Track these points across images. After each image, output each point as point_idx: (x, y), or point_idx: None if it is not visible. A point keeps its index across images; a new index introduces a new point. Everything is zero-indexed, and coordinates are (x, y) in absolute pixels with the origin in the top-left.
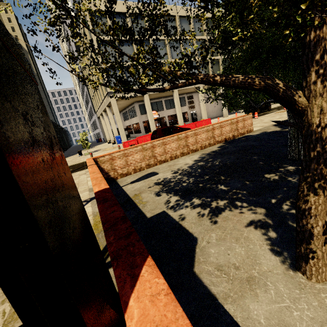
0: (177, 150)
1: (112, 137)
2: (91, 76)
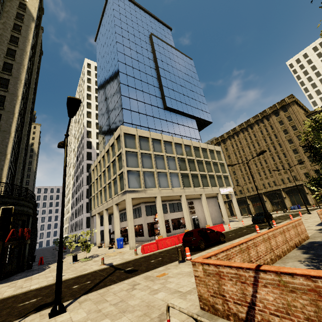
0: (266, 254)
1: (108, 239)
2: (103, 177)
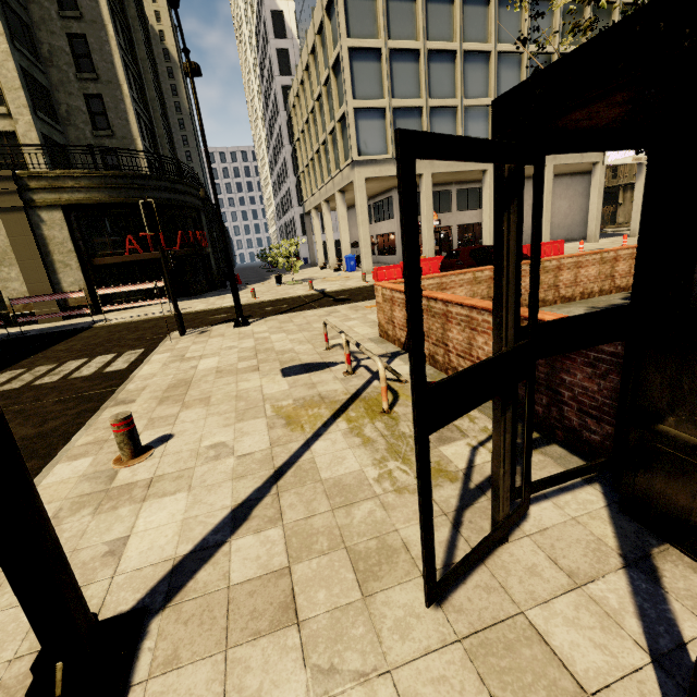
0: None
1: (333, 256)
2: (312, 125)
